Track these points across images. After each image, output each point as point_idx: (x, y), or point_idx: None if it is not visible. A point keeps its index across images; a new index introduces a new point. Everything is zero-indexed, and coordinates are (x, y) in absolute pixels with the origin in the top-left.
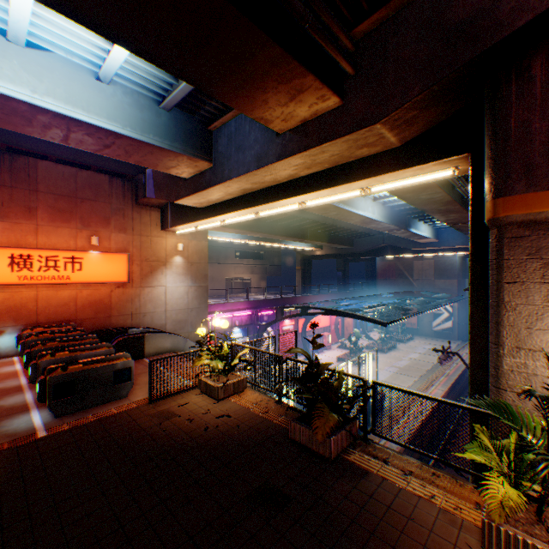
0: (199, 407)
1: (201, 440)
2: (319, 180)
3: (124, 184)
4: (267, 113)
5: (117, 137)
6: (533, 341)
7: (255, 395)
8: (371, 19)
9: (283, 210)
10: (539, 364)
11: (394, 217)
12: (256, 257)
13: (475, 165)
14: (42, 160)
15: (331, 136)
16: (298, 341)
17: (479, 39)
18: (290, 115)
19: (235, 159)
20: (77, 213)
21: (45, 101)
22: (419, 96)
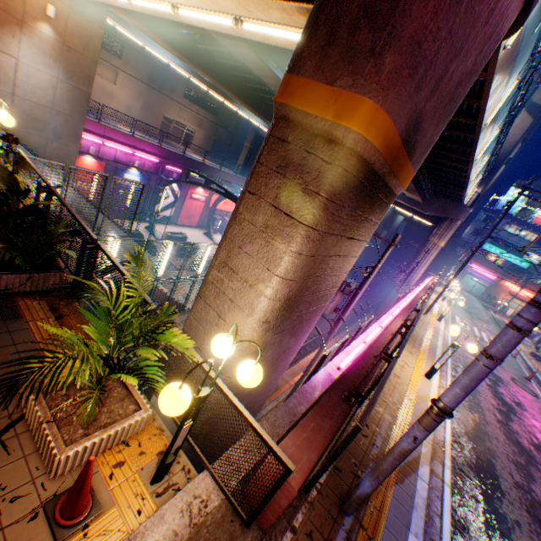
0: None
1: None
2: None
3: None
4: None
5: None
6: (238, 263)
7: None
8: None
9: (164, 13)
10: (232, 286)
11: None
12: (211, 111)
13: None
14: None
15: None
16: (205, 216)
17: None
18: None
19: None
20: None
21: None
22: None
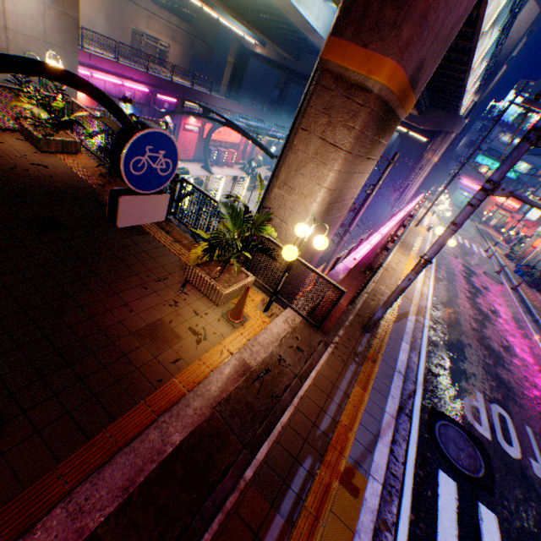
0: (15, 151)
1: (2, 175)
2: None
3: None
4: None
5: None
6: (295, 182)
7: (88, 162)
8: None
9: None
10: (291, 199)
11: None
12: (184, 18)
13: None
14: None
15: None
16: (200, 148)
17: None
18: None
19: None
20: None
21: None
22: None
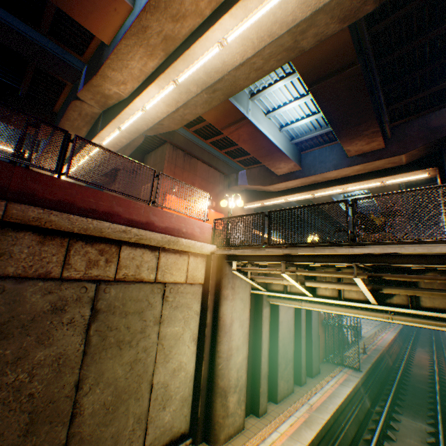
0: None
1: None
2: (360, 177)
3: (224, 177)
4: (352, 148)
5: (278, 152)
6: None
7: None
8: (398, 122)
9: (328, 193)
10: None
11: None
12: None
13: (440, 171)
14: (199, 161)
15: (379, 158)
16: None
17: (442, 132)
18: (360, 150)
19: (318, 166)
20: (207, 189)
21: (269, 136)
22: (420, 147)
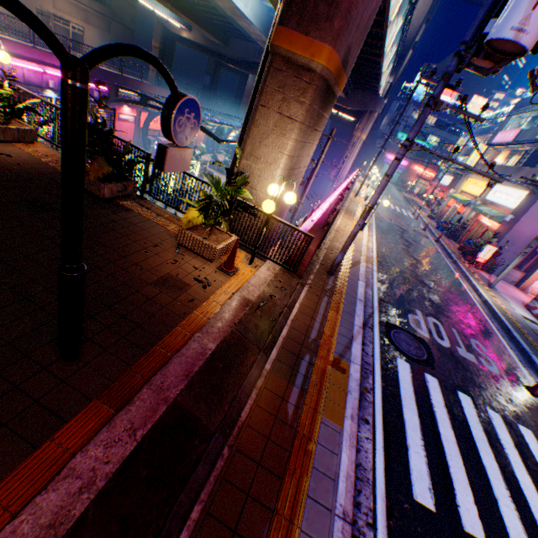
0: None
1: None
2: None
3: None
4: None
5: None
6: (260, 153)
7: (48, 150)
8: None
9: None
10: (258, 168)
11: (269, 26)
12: None
13: None
14: None
15: None
16: (138, 139)
17: None
18: None
19: None
20: None
21: None
22: None
